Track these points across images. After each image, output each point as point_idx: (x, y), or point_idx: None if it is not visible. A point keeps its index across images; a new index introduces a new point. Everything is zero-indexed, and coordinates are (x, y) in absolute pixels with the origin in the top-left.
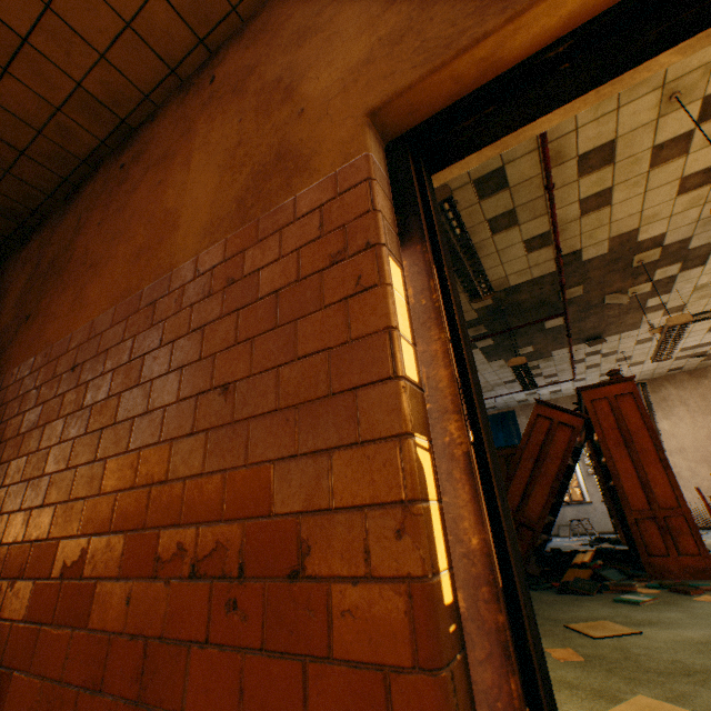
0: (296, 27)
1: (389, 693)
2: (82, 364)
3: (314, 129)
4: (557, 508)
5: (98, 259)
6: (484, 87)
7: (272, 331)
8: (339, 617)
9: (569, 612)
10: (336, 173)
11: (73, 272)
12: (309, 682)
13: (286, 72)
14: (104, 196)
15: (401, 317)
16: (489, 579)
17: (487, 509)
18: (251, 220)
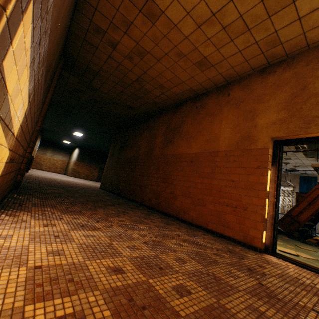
0: (257, 95)
1: (256, 223)
2: (194, 162)
3: (258, 134)
4: (316, 221)
5: (193, 135)
6: (299, 138)
7: (243, 175)
8: (251, 215)
9: (299, 244)
10: (261, 149)
11: (184, 135)
12: (245, 220)
13: (252, 110)
14: (191, 115)
15: (268, 181)
16: (272, 217)
17: (274, 210)
18: (240, 149)
